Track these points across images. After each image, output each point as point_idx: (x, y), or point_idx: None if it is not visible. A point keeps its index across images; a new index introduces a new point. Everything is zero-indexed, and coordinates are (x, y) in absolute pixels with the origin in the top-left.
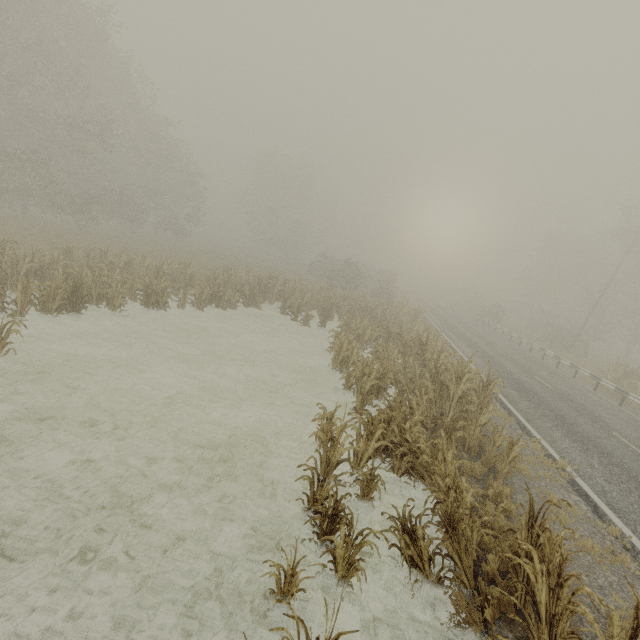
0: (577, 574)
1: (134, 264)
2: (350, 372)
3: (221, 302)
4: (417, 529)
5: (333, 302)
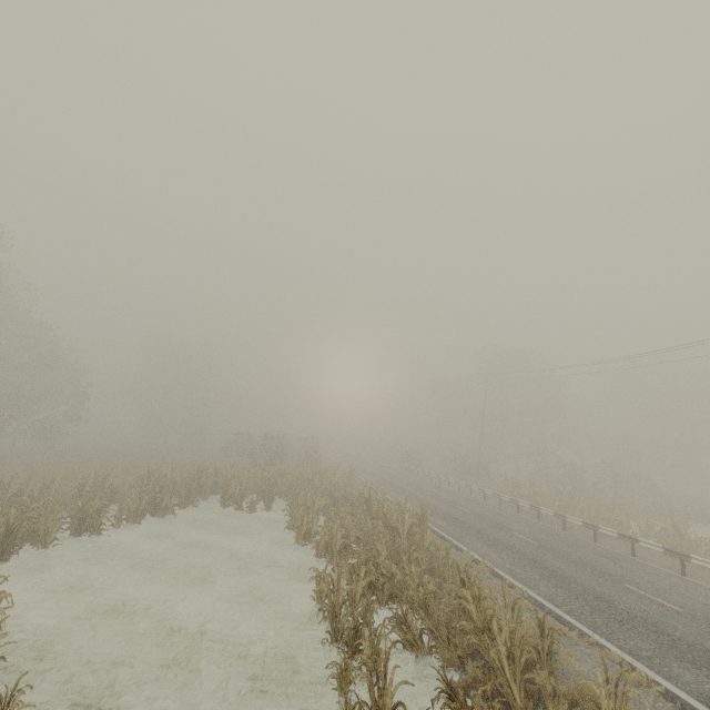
0: (486, 595)
1: (51, 489)
2: (314, 544)
3: (158, 509)
4: (408, 617)
5: (273, 482)
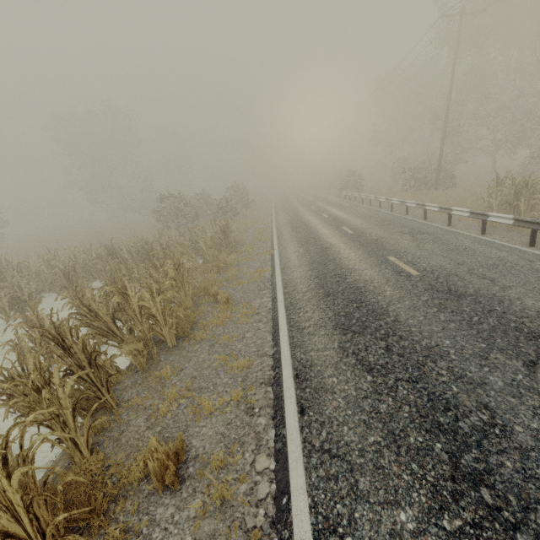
0: None
1: None
2: None
3: None
4: None
5: (69, 272)
